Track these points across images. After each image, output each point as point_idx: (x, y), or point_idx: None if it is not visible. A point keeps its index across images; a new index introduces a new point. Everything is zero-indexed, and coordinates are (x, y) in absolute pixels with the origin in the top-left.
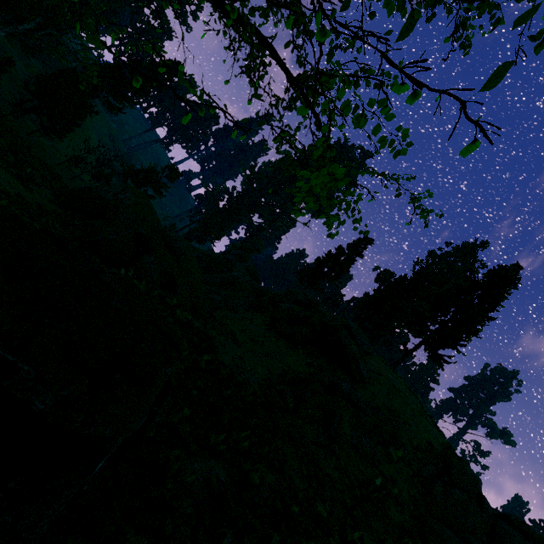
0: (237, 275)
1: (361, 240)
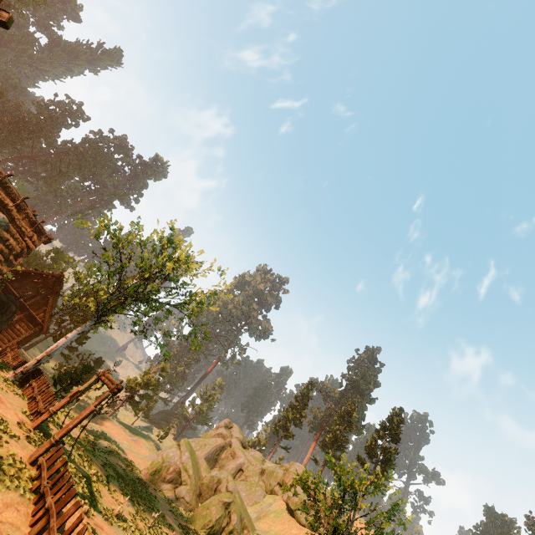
0: (243, 461)
1: (309, 387)
